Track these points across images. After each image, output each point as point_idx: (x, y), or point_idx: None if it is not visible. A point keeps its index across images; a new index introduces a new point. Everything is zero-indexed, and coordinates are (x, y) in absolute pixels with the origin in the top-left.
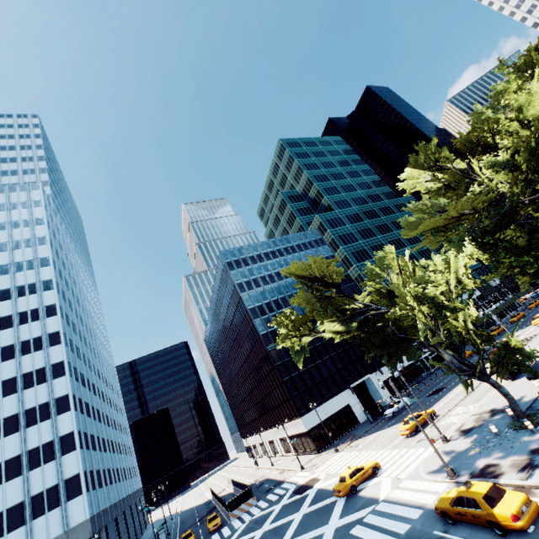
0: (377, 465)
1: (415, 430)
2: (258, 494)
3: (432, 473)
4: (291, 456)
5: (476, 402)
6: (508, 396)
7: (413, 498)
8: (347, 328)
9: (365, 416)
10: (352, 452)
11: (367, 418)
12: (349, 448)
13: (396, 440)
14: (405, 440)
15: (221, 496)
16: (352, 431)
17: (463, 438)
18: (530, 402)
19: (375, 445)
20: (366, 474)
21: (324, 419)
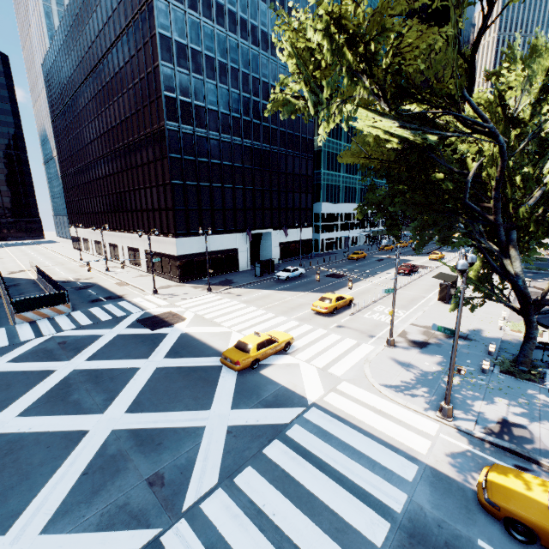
0: (292, 341)
1: (332, 312)
2: (77, 300)
3: (395, 391)
4: (138, 271)
5: (404, 309)
6: (534, 340)
7: (381, 428)
8: (417, 136)
9: (247, 266)
10: (234, 301)
11: (254, 270)
12: (227, 294)
13: (301, 312)
14: (317, 318)
15: (14, 278)
16: (229, 275)
17: (420, 352)
18: (497, 341)
19: (269, 306)
20: (277, 349)
21: (204, 252)
